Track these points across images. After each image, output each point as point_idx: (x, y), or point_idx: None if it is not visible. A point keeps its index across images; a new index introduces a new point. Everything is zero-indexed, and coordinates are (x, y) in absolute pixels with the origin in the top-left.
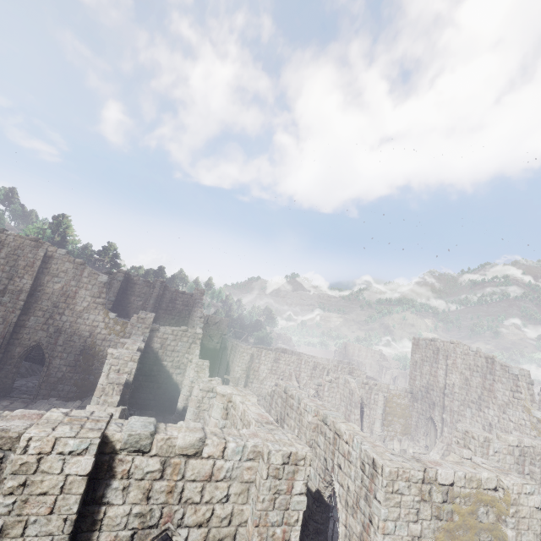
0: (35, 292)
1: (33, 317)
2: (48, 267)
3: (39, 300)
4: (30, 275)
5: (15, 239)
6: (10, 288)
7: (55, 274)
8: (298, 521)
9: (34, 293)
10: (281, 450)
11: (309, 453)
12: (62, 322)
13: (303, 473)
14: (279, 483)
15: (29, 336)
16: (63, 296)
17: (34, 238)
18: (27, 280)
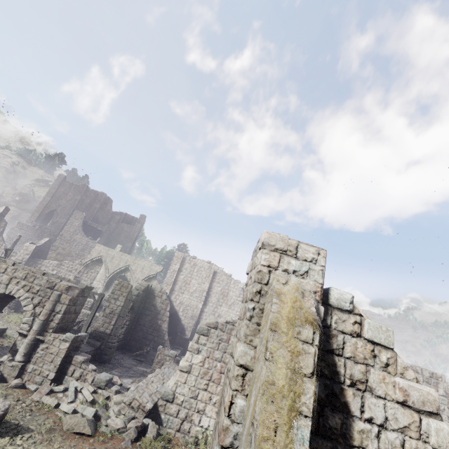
0: (209, 291)
1: (208, 306)
2: (215, 278)
3: (210, 296)
4: (207, 282)
5: (201, 262)
6: (199, 289)
7: (218, 282)
8: (445, 409)
9: (208, 292)
10: (427, 370)
11: (443, 375)
12: (221, 310)
13: (441, 385)
14: (430, 386)
15: (206, 317)
16: (222, 295)
17: (209, 262)
18: (206, 284)
